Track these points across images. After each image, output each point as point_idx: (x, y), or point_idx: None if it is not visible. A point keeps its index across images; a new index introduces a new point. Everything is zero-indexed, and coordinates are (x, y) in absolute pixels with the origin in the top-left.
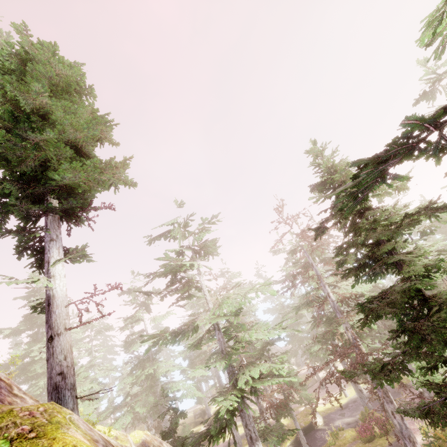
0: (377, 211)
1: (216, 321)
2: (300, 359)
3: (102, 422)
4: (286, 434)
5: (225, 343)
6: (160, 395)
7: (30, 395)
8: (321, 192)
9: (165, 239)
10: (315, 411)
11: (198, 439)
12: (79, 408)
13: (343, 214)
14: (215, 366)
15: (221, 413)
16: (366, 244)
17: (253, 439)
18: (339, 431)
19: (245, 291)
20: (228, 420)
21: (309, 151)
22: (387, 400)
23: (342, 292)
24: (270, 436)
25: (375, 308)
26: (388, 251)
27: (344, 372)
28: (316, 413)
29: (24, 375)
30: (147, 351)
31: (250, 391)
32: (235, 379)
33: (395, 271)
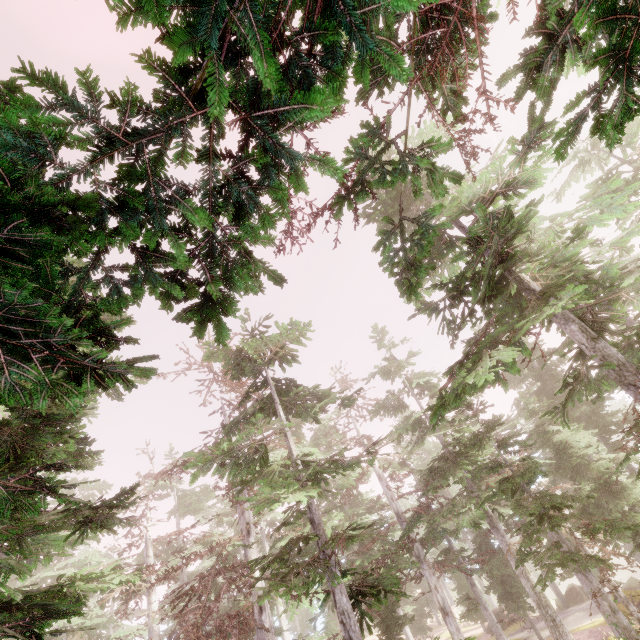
0: None
1: None
2: None
3: None
4: None
5: None
6: None
7: None
8: None
9: None
10: None
11: None
12: None
13: None
14: None
15: None
16: None
17: None
18: None
19: None
20: None
21: None
22: None
23: None
24: None
25: None
26: None
27: None
28: None
29: None
30: None
31: None
32: None
33: None
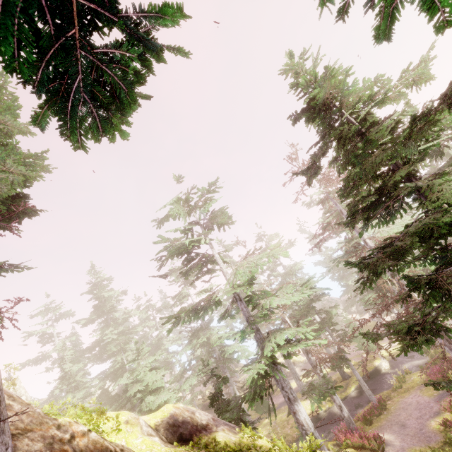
0: (381, 126)
1: (236, 292)
2: (361, 307)
3: (180, 382)
4: (327, 392)
5: (249, 312)
6: (220, 358)
7: (21, 400)
8: (307, 121)
9: (173, 219)
10: (365, 364)
11: (237, 403)
12: (149, 376)
13: (339, 142)
14: (240, 336)
15: (247, 382)
16: (376, 175)
17: (292, 400)
18: (407, 374)
19: (258, 257)
20: (261, 385)
21: (285, 69)
22: (450, 347)
23: (380, 237)
24: (311, 396)
25: (375, 262)
26: (405, 177)
27: (367, 335)
28: (381, 358)
29: (105, 353)
30: (170, 331)
31: (283, 355)
32: (264, 346)
33: (420, 203)
